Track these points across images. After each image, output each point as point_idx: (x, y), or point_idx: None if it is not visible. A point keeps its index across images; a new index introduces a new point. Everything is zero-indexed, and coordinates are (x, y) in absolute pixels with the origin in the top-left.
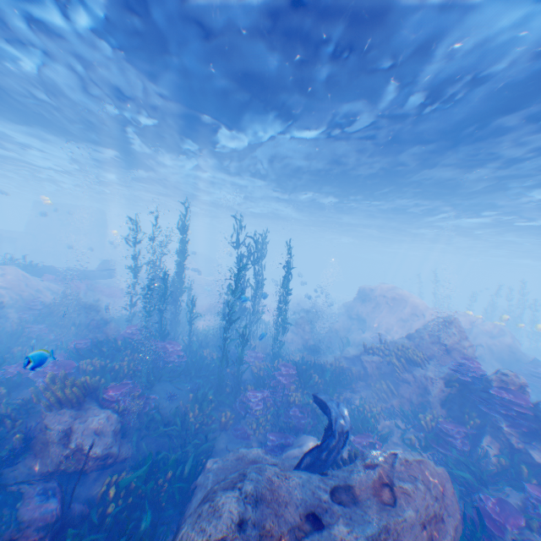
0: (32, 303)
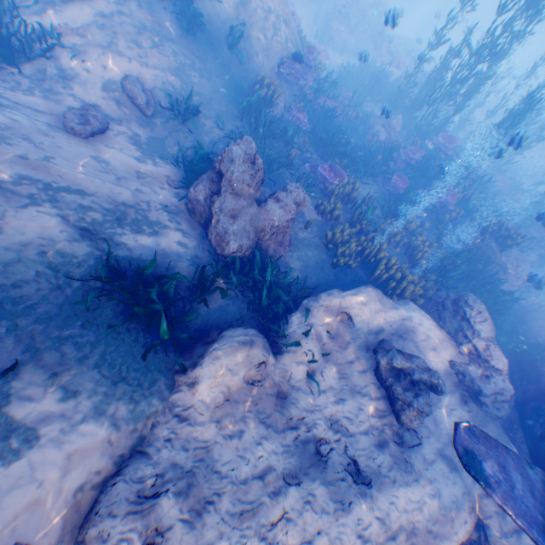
0: (306, 58)
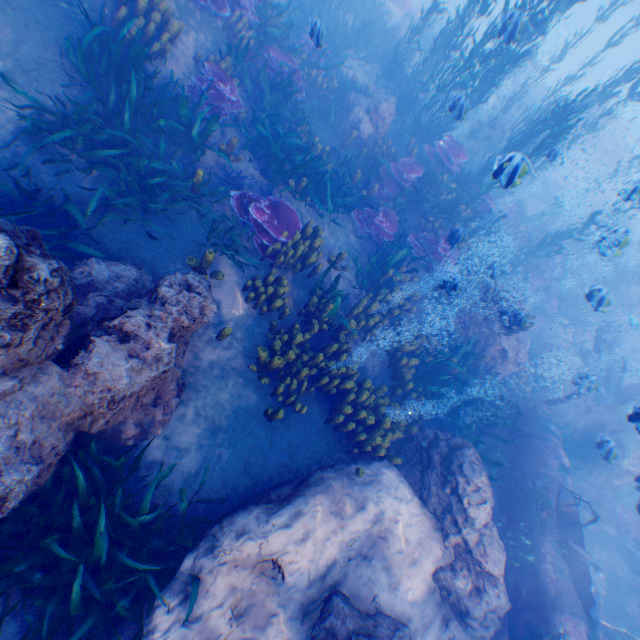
0: None
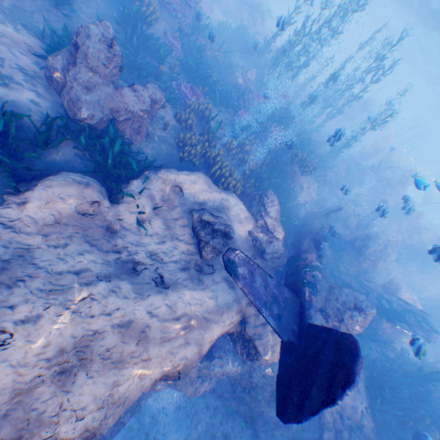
0: None
